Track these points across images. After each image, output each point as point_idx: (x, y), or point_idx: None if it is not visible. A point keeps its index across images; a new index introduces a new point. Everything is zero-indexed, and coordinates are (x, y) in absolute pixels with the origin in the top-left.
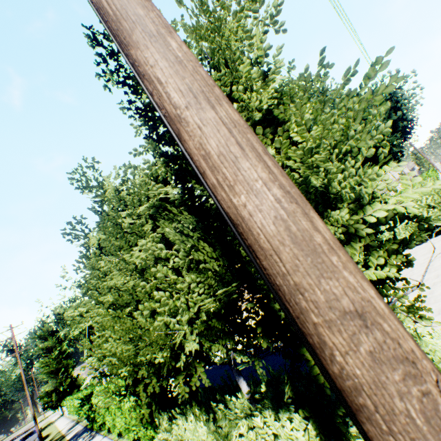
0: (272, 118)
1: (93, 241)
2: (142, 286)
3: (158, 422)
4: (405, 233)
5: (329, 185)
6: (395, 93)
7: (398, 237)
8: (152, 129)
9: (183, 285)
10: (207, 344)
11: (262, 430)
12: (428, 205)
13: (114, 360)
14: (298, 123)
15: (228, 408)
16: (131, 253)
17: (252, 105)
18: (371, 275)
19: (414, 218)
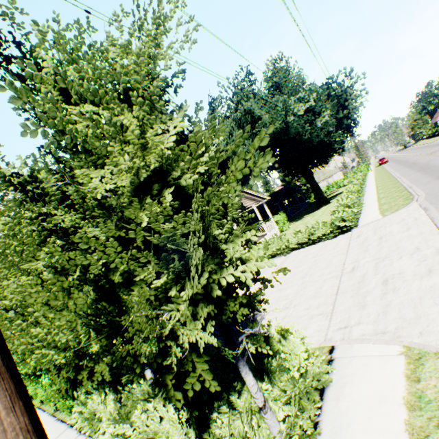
0: (163, 172)
1: (0, 226)
2: (18, 324)
3: (77, 394)
4: (323, 228)
5: (189, 258)
6: (346, 91)
7: (317, 231)
8: (17, 187)
9: (63, 323)
10: (91, 364)
11: (153, 413)
12: (346, 205)
13: (16, 358)
14: (151, 219)
15: (135, 389)
16: (5, 294)
17: (137, 164)
18: (206, 337)
19: (261, 280)
